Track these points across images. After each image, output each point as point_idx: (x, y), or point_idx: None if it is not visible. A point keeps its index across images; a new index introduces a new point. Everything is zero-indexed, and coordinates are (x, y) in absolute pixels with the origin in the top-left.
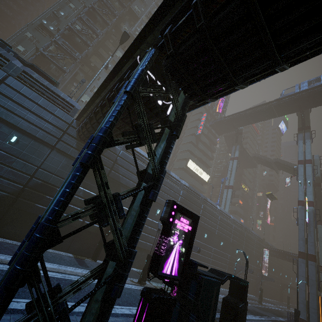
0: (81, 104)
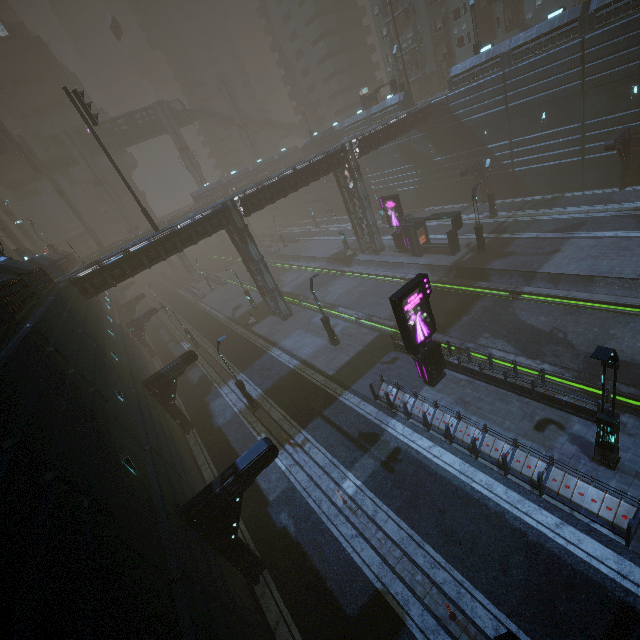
0: (453, 2)
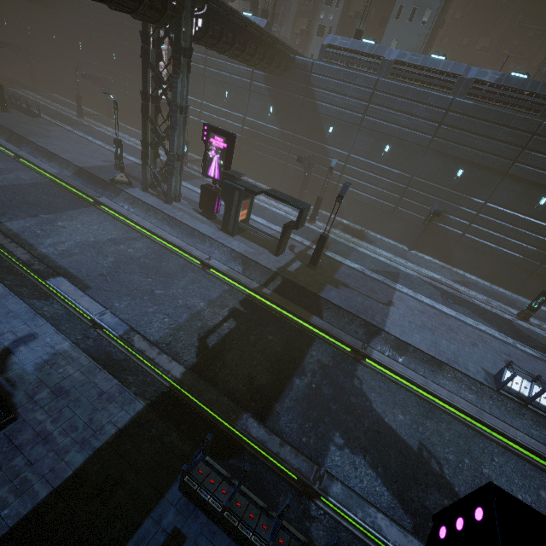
0: None
